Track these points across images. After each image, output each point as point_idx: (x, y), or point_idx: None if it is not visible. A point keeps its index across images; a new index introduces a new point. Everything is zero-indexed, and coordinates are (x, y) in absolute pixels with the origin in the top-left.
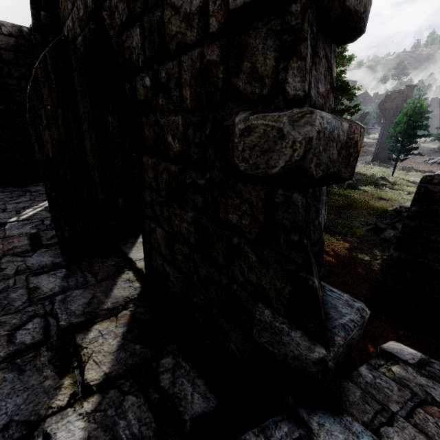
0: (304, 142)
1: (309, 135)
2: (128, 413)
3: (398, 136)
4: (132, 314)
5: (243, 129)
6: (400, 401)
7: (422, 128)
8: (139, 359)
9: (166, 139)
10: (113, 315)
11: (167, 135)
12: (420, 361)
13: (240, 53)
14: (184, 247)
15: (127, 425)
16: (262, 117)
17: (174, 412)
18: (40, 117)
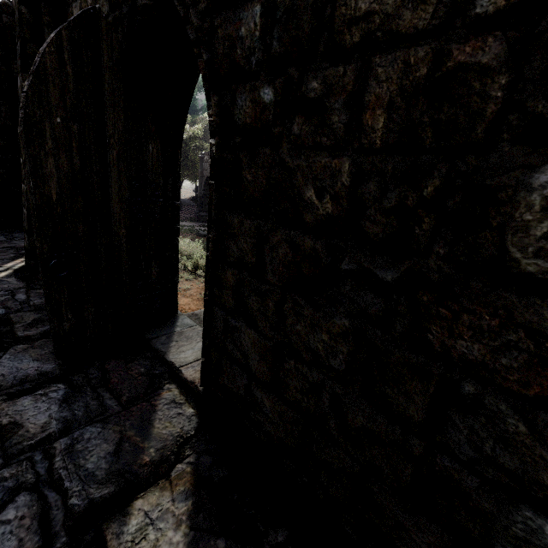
0: None
1: None
2: None
3: None
4: (195, 471)
5: None
6: None
7: None
8: None
9: (297, 193)
10: (164, 476)
11: (303, 185)
12: None
13: None
14: (312, 371)
15: None
16: None
17: None
18: (43, 135)
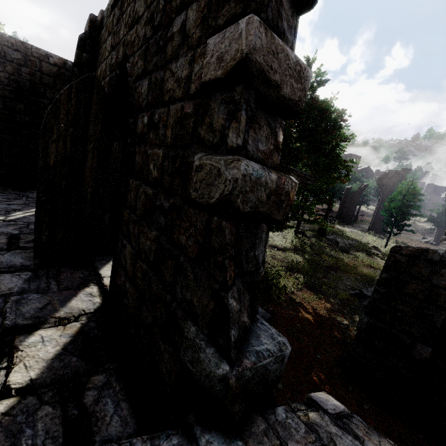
0: (232, 181)
1: (236, 176)
2: (38, 423)
3: (392, 211)
4: (81, 327)
5: (197, 166)
6: (301, 440)
7: (414, 207)
8: (71, 372)
9: (149, 167)
10: (62, 325)
11: (150, 163)
12: (340, 414)
13: (205, 111)
14: (144, 264)
15: (32, 435)
16: (210, 158)
17: (87, 431)
18: (52, 132)
